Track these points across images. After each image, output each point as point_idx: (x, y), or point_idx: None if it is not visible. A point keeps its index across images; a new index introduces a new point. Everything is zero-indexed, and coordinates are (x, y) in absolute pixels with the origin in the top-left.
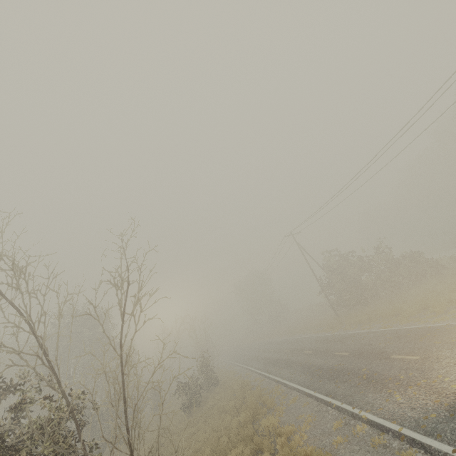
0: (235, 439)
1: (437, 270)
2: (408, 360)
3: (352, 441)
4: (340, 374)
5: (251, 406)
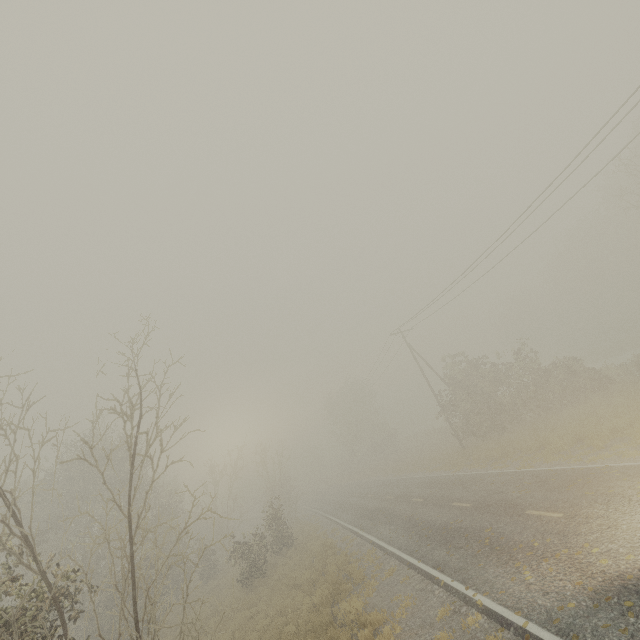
0: (305, 630)
1: (600, 384)
2: (548, 519)
3: (460, 638)
4: (455, 536)
5: (331, 580)
